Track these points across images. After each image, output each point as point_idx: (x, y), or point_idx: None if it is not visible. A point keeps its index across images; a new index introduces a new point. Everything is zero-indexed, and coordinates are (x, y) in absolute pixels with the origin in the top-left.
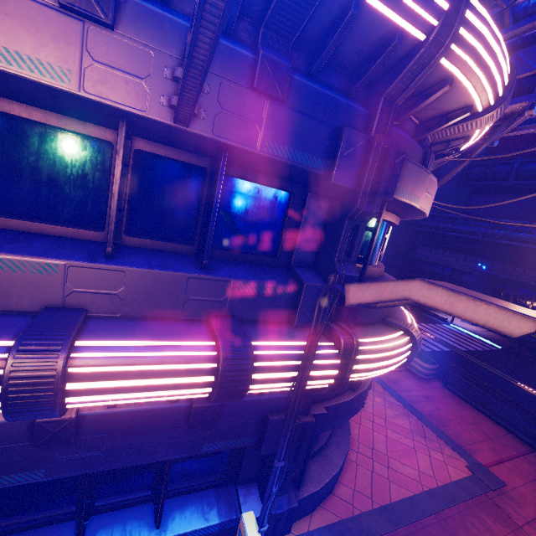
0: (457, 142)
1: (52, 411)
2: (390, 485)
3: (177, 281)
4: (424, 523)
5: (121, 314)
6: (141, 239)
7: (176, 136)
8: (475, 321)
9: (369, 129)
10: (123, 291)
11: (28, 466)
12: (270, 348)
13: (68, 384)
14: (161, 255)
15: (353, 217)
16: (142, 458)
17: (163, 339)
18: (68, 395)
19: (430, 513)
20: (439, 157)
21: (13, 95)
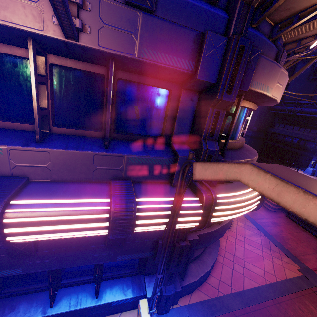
0: (308, 40)
1: None
2: (244, 279)
3: (86, 157)
4: (265, 305)
5: (51, 179)
6: (64, 129)
7: (73, 50)
8: (304, 216)
9: (228, 31)
10: (50, 165)
11: (11, 267)
12: (150, 203)
13: (5, 230)
14: (77, 139)
15: (215, 106)
16: (80, 263)
17: (74, 197)
18: (8, 236)
19: (270, 298)
20: (291, 55)
21: None
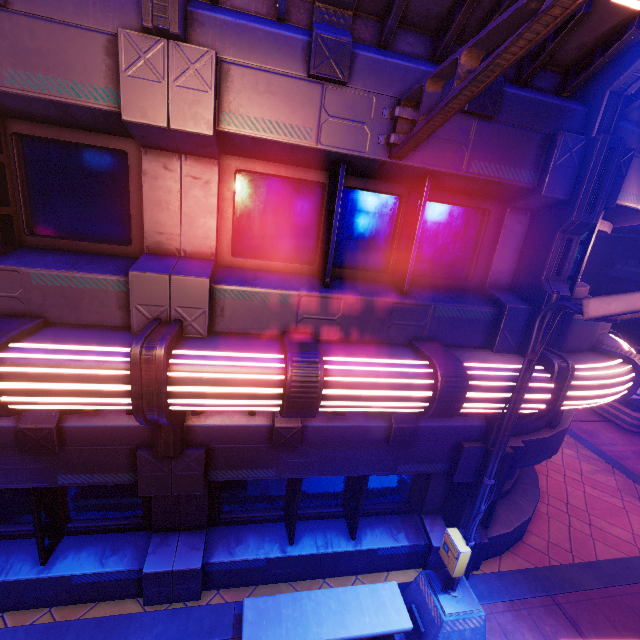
0: None
1: (314, 410)
2: (595, 543)
3: (384, 307)
4: None
5: (337, 338)
6: (345, 270)
7: (384, 169)
8: None
9: (589, 129)
10: (340, 317)
11: (265, 465)
12: (479, 369)
13: (324, 390)
14: (363, 283)
15: (566, 230)
16: (347, 470)
17: (383, 358)
18: (322, 399)
19: None
20: None
21: (259, 155)
